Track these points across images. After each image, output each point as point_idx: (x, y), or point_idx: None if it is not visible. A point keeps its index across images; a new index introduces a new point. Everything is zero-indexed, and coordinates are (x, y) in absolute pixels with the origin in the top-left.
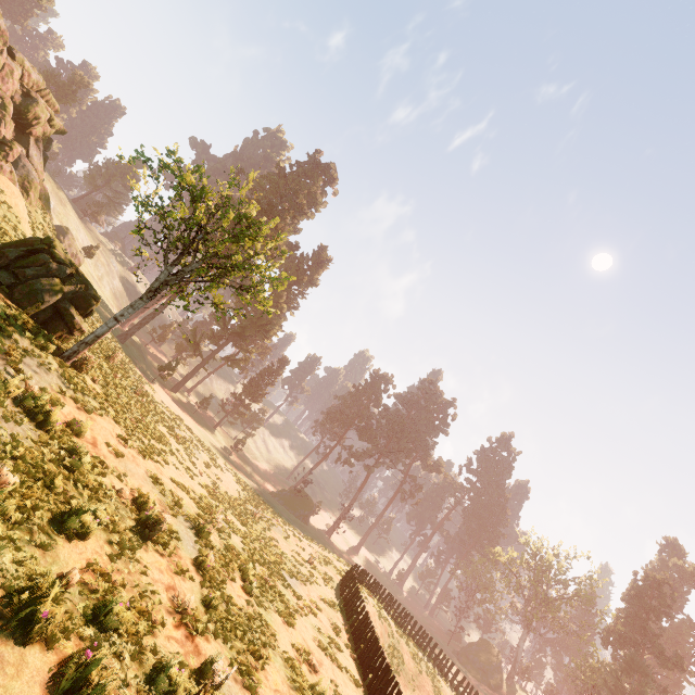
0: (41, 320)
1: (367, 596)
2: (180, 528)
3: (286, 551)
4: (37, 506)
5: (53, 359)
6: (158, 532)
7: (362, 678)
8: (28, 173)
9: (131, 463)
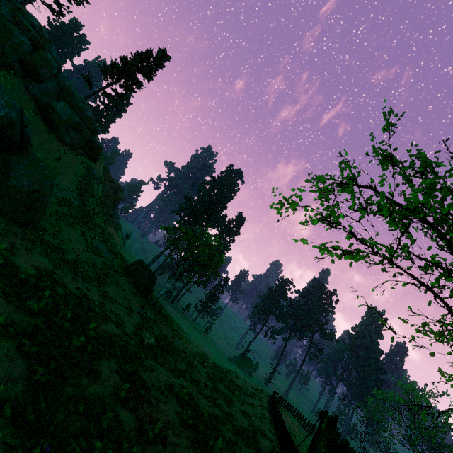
0: (142, 291)
1: (284, 410)
2: (198, 365)
3: (238, 384)
4: (170, 353)
5: (149, 306)
6: (194, 364)
7: (276, 434)
8: (116, 221)
9: (178, 342)
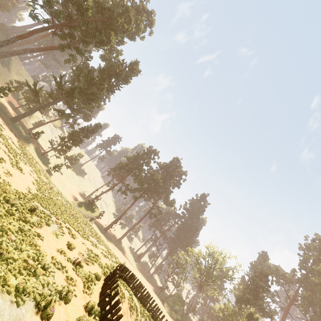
0: None
1: (124, 291)
2: None
3: (48, 250)
4: None
5: None
6: None
7: None
8: None
9: None
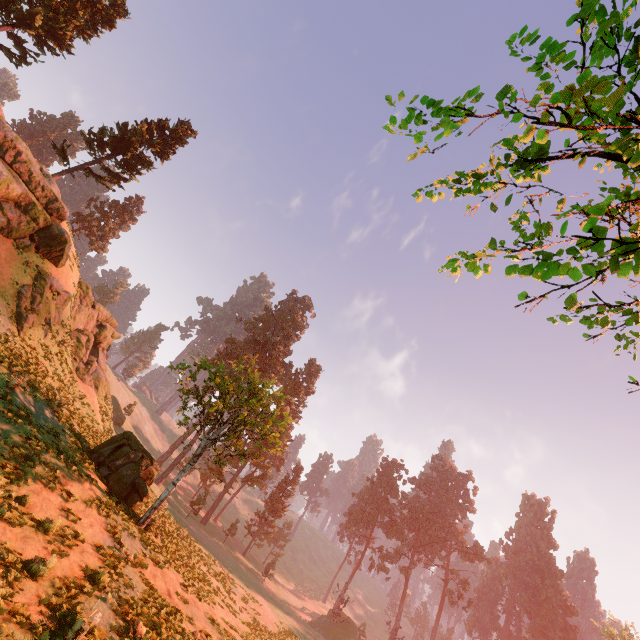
0: (124, 496)
1: None
2: None
3: None
4: None
5: (135, 527)
6: None
7: None
8: (98, 374)
9: (194, 607)
